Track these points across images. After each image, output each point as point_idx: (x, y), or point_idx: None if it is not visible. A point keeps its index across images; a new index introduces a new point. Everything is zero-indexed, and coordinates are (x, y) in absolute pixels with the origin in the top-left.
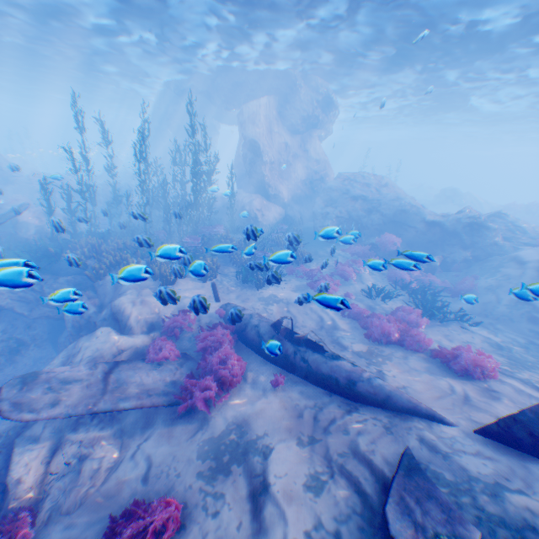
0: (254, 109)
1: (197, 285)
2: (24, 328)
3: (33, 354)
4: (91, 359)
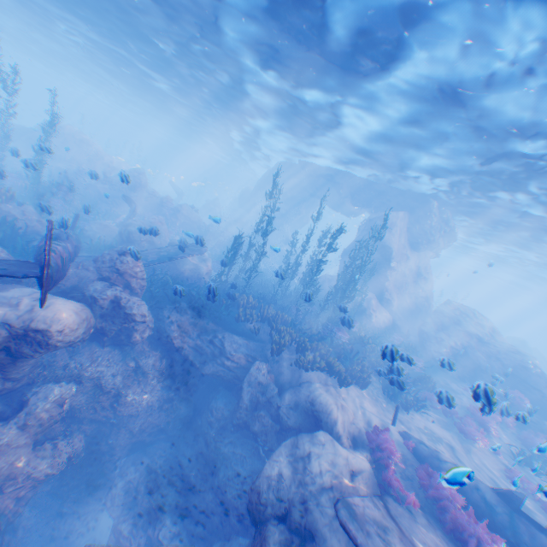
0: (394, 221)
1: (357, 389)
2: (180, 374)
3: (176, 405)
4: (331, 475)
